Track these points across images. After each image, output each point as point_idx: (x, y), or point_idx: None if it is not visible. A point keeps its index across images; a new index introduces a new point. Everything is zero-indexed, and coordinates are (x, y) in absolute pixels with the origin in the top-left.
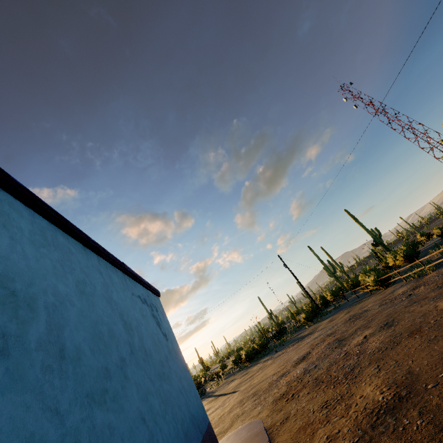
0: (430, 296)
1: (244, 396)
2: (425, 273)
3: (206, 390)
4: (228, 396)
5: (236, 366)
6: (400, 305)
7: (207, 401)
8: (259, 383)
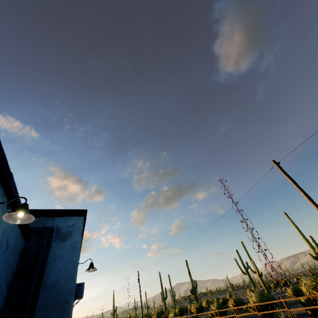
0: None
1: None
2: None
3: None
4: None
5: None
6: None
7: None
8: None
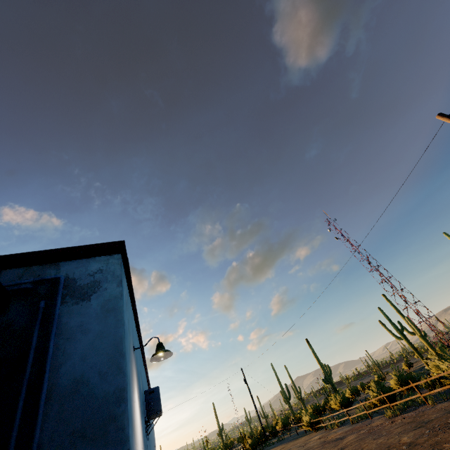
0: (314, 447)
1: None
2: (333, 426)
3: None
4: None
5: None
6: (301, 449)
7: None
8: None
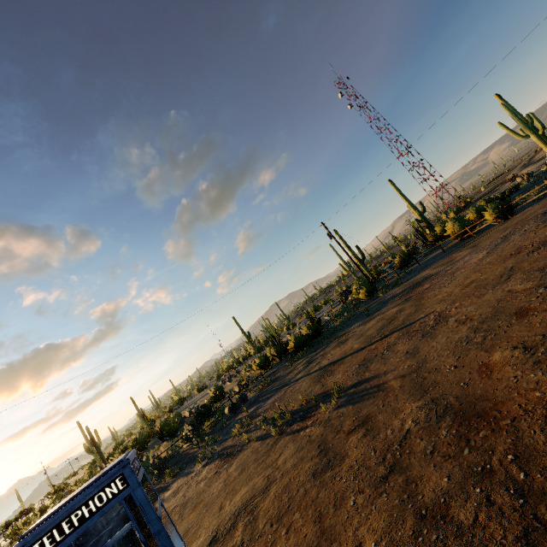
0: None
1: (535, 269)
2: None
3: (247, 396)
4: (393, 335)
5: (265, 370)
6: None
7: (302, 382)
8: (516, 267)
